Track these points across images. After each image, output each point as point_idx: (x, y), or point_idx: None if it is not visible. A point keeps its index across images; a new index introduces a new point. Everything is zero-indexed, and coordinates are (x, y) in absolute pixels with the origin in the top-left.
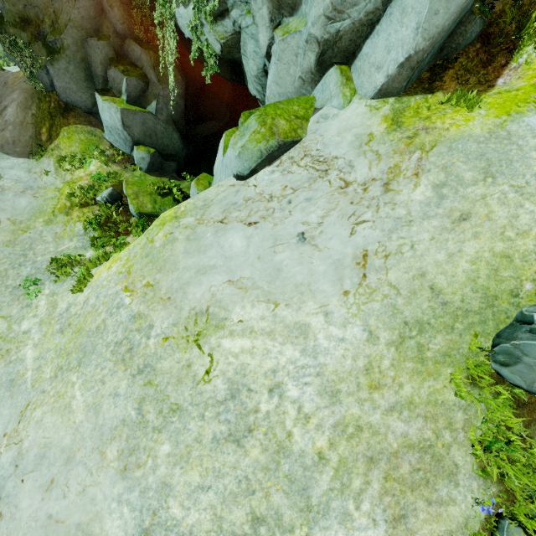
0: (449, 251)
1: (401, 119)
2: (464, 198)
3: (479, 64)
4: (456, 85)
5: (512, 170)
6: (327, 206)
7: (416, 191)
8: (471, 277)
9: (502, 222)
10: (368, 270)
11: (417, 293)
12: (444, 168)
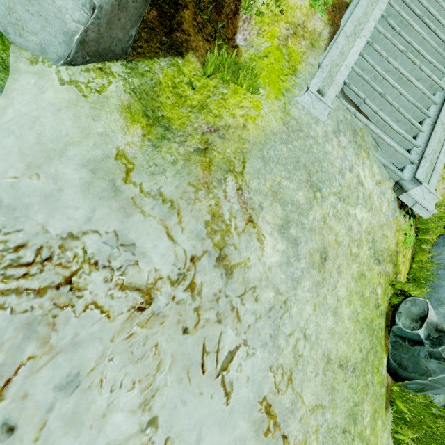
0: (332, 308)
1: (161, 111)
2: (312, 230)
3: (212, 3)
4: (205, 39)
5: (326, 174)
6: (137, 371)
7: (266, 249)
8: (355, 319)
9: (346, 240)
10: (284, 423)
11: (335, 386)
12: (274, 196)
